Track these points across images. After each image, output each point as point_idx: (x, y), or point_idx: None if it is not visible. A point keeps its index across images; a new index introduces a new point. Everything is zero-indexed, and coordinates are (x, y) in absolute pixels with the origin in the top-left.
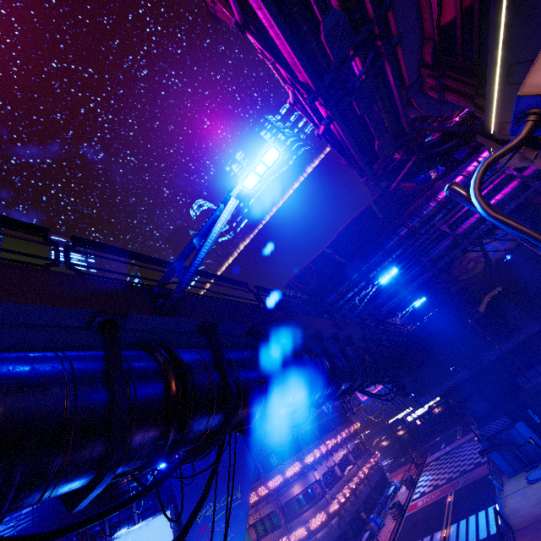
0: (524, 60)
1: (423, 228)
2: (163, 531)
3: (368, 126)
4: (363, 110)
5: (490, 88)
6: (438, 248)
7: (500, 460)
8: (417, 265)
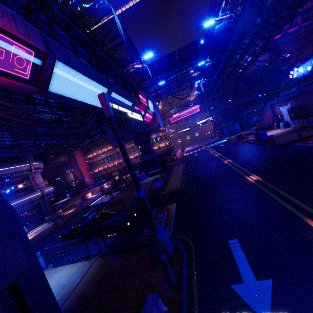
0: None
1: None
2: (152, 108)
3: None
4: None
5: None
6: None
7: (226, 132)
8: None
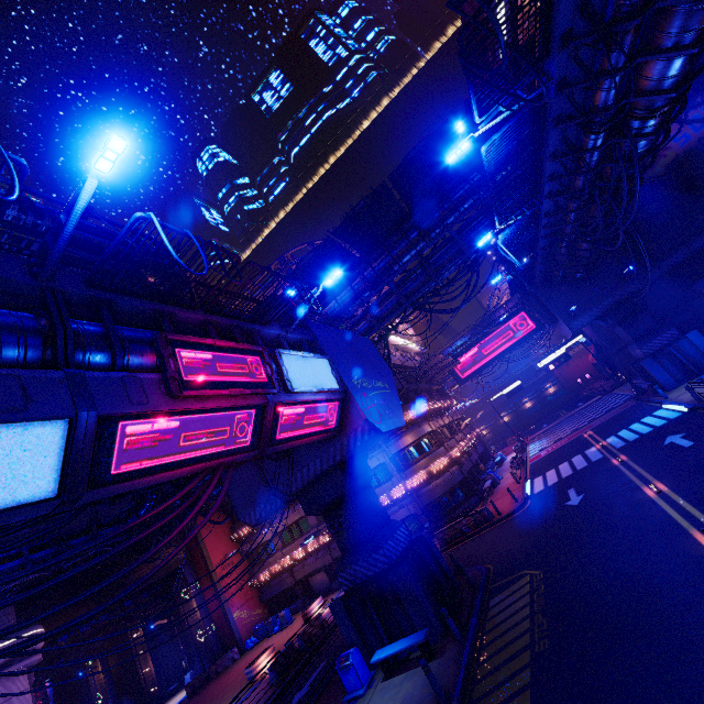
0: None
1: None
2: (327, 375)
3: None
4: None
5: None
6: None
7: (662, 374)
8: None
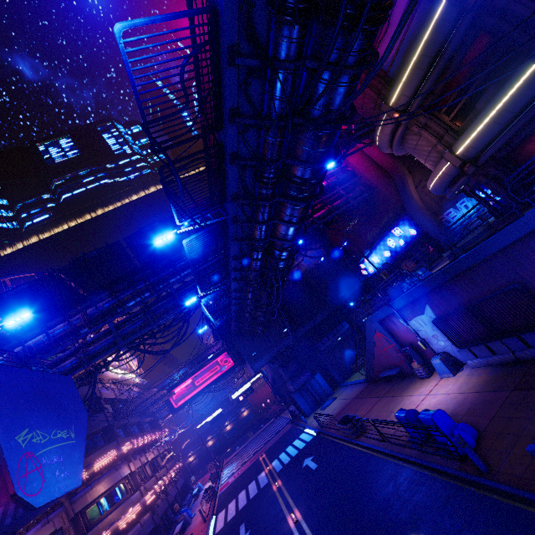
0: (427, 55)
1: None
2: None
3: None
4: None
5: (405, 71)
6: None
7: (304, 404)
8: None
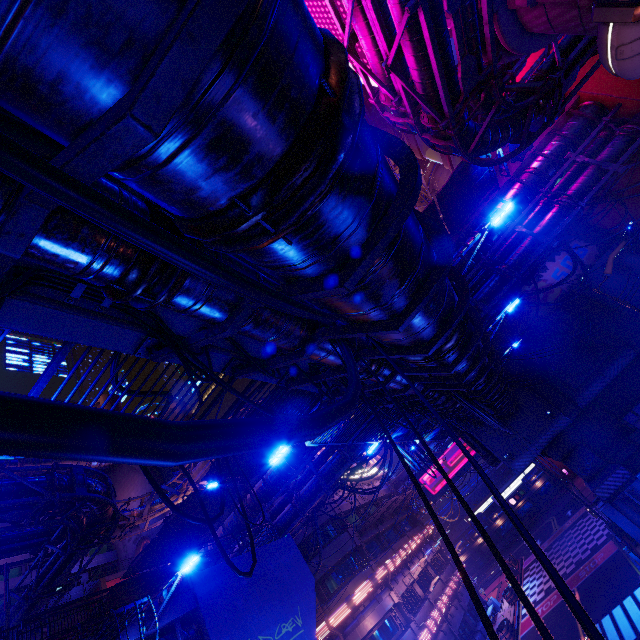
0: None
1: (493, 235)
2: None
3: (448, 45)
4: (450, 2)
5: None
6: (516, 253)
7: (629, 526)
8: (495, 276)
